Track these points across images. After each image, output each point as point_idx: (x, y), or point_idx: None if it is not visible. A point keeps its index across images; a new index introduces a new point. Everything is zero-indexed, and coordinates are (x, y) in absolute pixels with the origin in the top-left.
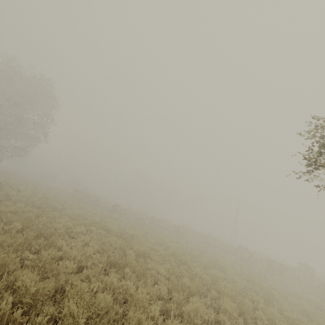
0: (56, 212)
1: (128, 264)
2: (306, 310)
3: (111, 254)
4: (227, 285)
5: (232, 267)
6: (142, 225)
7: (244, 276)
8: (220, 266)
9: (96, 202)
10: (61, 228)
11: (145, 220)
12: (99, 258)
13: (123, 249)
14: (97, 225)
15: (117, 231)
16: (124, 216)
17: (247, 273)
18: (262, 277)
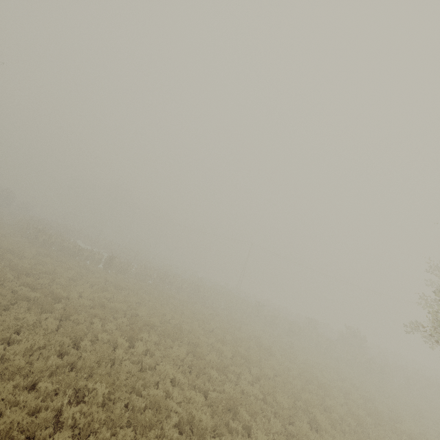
0: (80, 315)
1: (235, 401)
2: (340, 385)
3: (202, 384)
4: (294, 381)
5: (273, 345)
6: (158, 289)
7: (286, 355)
8: (268, 348)
9: (78, 252)
10: (122, 355)
11: (152, 275)
12: (204, 401)
13: (201, 367)
14: (139, 323)
15: (166, 328)
16: (125, 272)
17: (282, 347)
18: (295, 349)
